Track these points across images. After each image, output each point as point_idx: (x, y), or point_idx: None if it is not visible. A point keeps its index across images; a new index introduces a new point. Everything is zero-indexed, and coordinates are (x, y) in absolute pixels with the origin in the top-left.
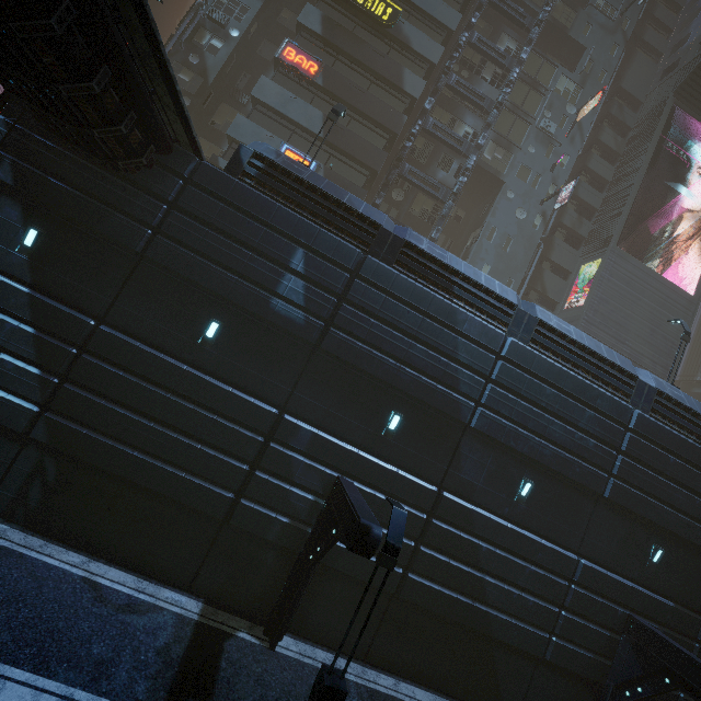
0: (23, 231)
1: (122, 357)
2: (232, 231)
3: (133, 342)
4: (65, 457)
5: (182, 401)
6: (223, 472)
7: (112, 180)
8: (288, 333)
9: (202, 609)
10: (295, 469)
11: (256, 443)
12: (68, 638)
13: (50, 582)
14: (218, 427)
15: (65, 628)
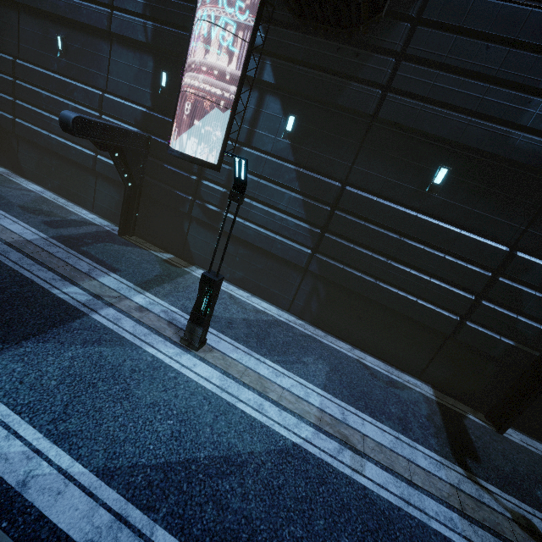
0: (284, 120)
1: (363, 211)
2: (466, 65)
3: (371, 197)
4: (329, 283)
5: (413, 243)
6: (451, 300)
7: (345, 49)
8: (528, 168)
9: (433, 392)
10: (525, 301)
11: (484, 277)
12: (374, 398)
13: (343, 360)
14: (446, 264)
15: (368, 392)
